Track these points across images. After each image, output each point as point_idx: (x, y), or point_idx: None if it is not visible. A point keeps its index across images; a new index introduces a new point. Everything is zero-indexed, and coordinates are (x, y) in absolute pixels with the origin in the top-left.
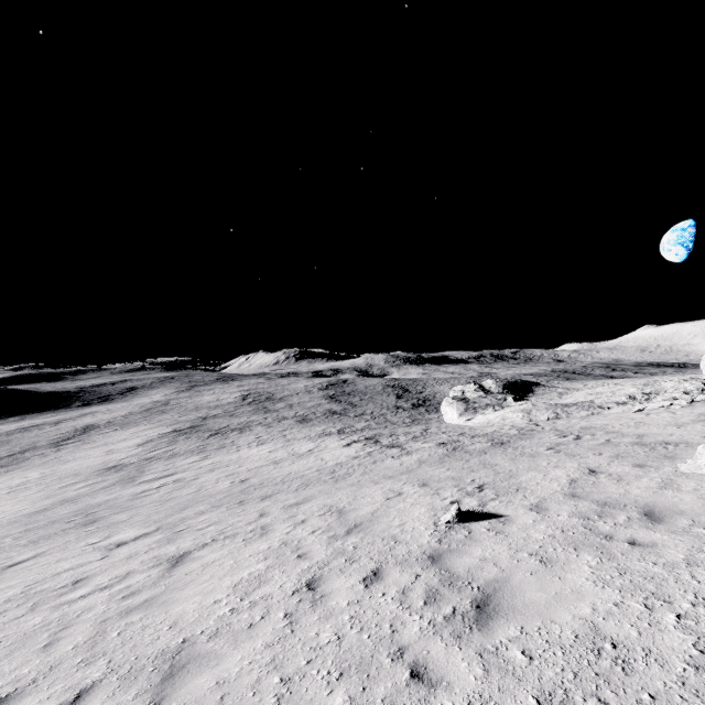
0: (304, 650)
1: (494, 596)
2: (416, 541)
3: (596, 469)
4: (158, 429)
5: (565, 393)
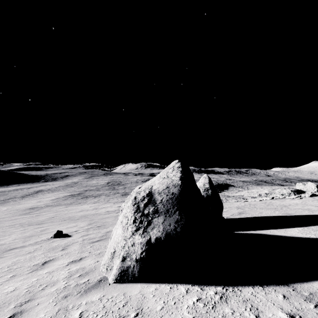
0: None
1: None
2: (27, 243)
3: None
4: (65, 193)
5: (241, 191)
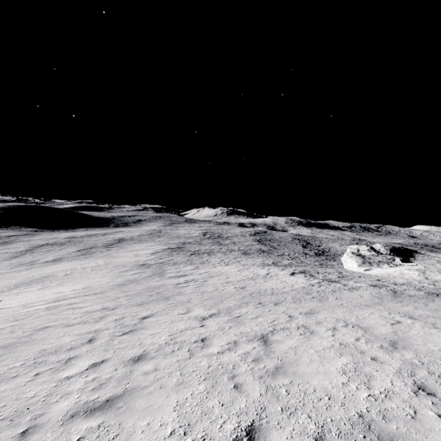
0: None
1: None
2: None
3: None
4: (159, 246)
5: None
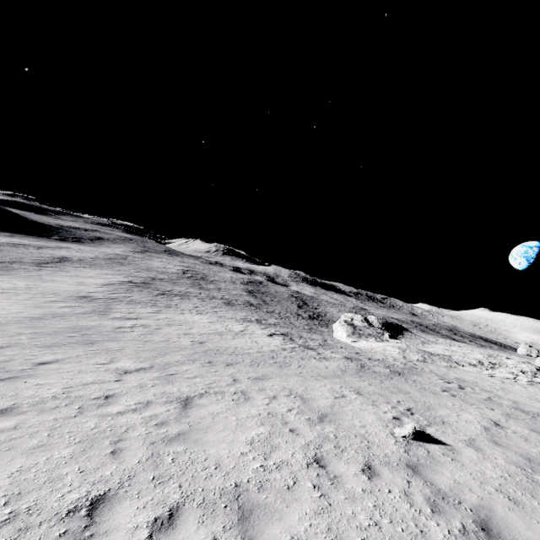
0: (352, 527)
1: (490, 522)
2: (386, 446)
3: (499, 423)
4: (117, 276)
5: (427, 343)
